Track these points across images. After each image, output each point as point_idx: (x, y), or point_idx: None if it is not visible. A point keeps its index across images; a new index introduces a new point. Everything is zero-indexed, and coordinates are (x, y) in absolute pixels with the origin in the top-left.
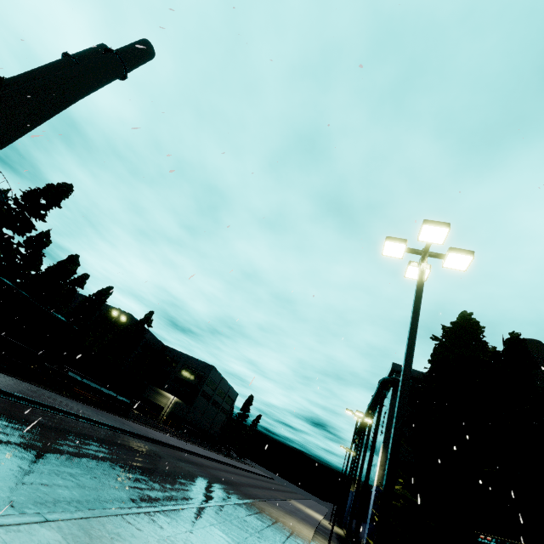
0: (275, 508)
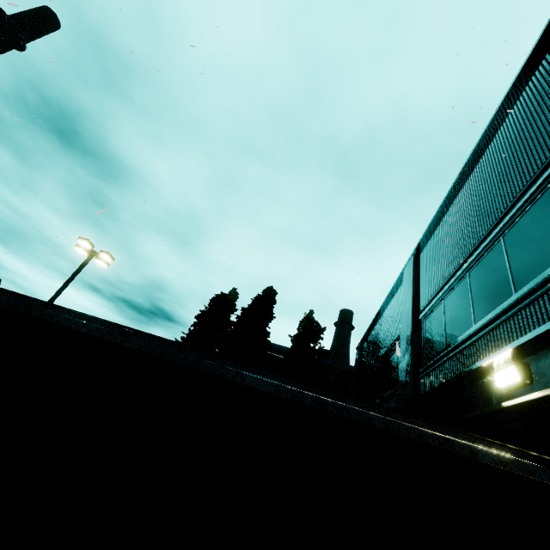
0: None
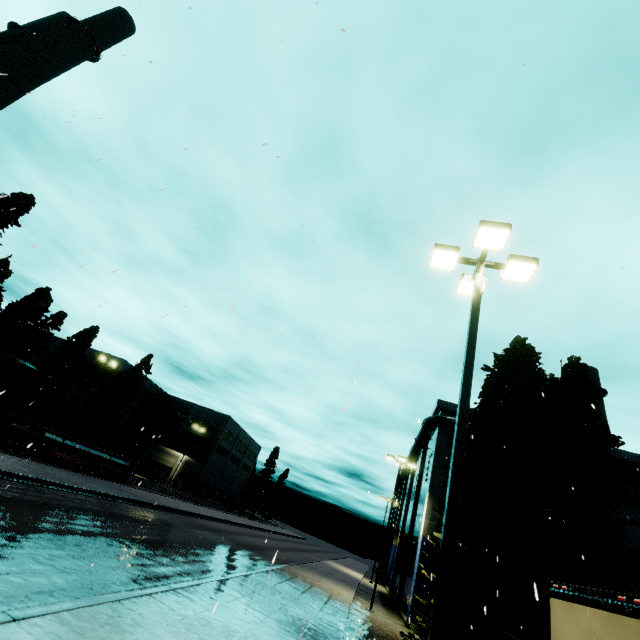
0: (310, 572)
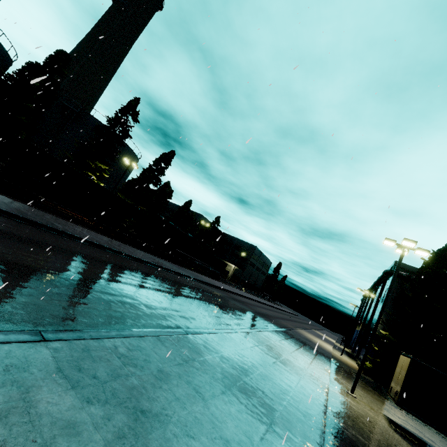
0: (309, 334)
